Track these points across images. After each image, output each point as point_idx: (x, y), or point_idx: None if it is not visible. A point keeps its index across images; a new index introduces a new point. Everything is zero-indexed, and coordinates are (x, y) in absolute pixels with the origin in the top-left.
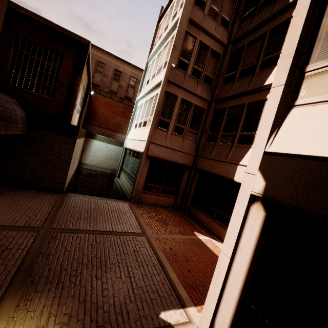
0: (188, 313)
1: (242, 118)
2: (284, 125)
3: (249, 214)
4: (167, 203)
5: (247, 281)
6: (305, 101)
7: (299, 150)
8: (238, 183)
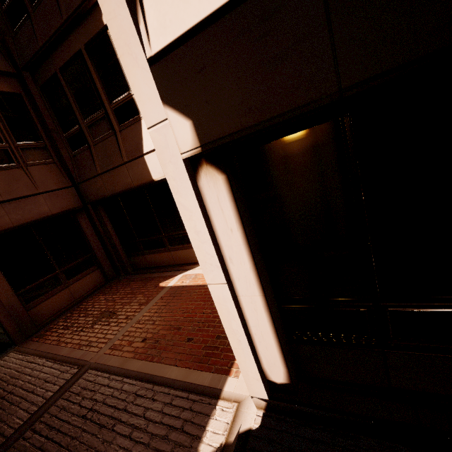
0: (230, 395)
1: (95, 78)
2: None
3: (205, 198)
4: (93, 283)
5: (265, 288)
6: None
7: (199, 9)
8: (163, 181)
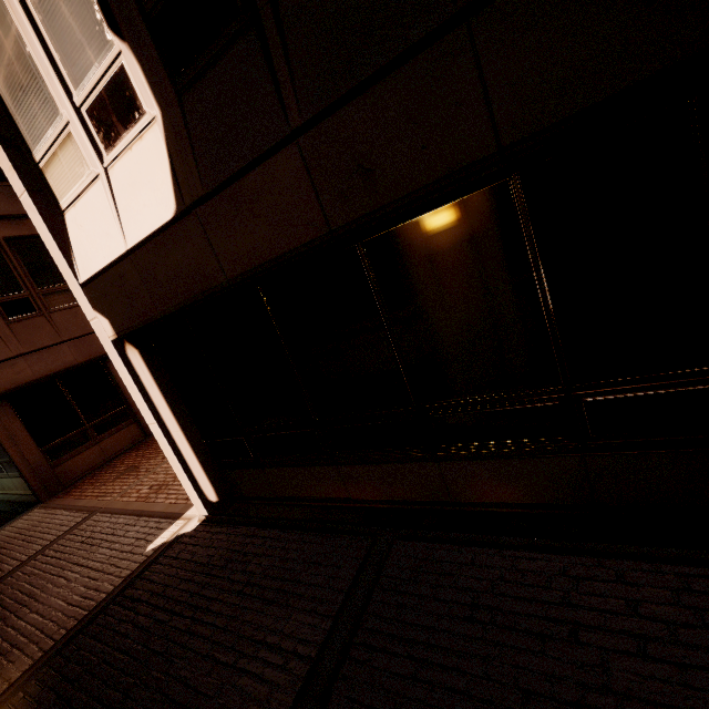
0: (187, 516)
1: None
2: (72, 241)
3: (133, 364)
4: (129, 440)
5: (183, 425)
6: (66, 202)
7: (97, 266)
8: None
